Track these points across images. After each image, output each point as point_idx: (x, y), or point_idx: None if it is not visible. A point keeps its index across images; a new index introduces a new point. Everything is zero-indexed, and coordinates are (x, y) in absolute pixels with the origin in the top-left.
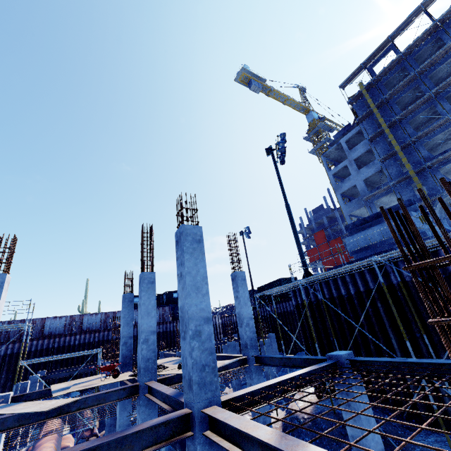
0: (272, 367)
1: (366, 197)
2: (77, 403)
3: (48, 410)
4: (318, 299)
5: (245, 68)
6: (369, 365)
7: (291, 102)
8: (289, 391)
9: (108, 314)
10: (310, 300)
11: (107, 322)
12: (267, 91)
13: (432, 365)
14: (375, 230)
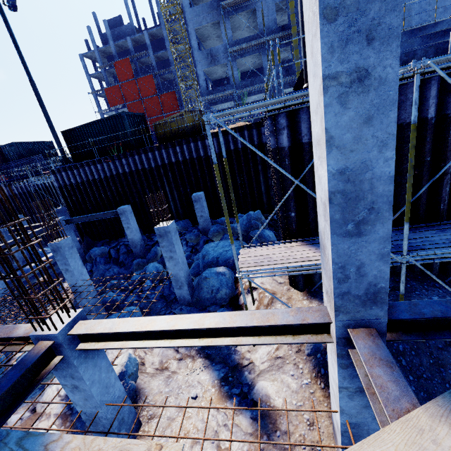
0: (184, 264)
1: (227, 2)
2: None
3: None
4: None
5: None
6: None
7: None
8: None
9: None
10: None
11: None
12: None
13: None
14: (417, 1)
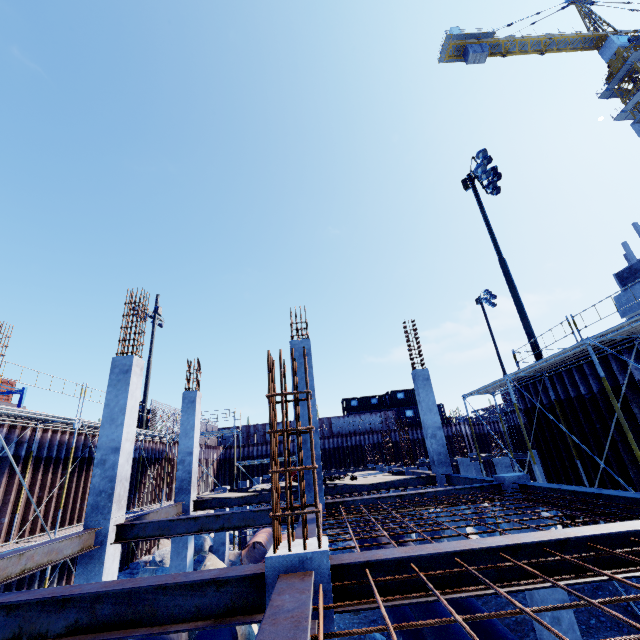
0: None
1: None
2: (258, 497)
3: (233, 497)
4: (552, 400)
5: (452, 34)
6: (529, 491)
7: (557, 42)
8: (416, 507)
9: (322, 420)
10: (542, 402)
11: (321, 429)
12: (501, 48)
13: (588, 495)
14: None
